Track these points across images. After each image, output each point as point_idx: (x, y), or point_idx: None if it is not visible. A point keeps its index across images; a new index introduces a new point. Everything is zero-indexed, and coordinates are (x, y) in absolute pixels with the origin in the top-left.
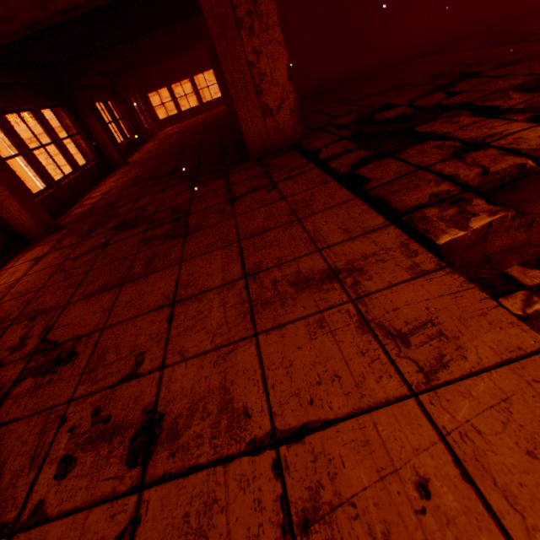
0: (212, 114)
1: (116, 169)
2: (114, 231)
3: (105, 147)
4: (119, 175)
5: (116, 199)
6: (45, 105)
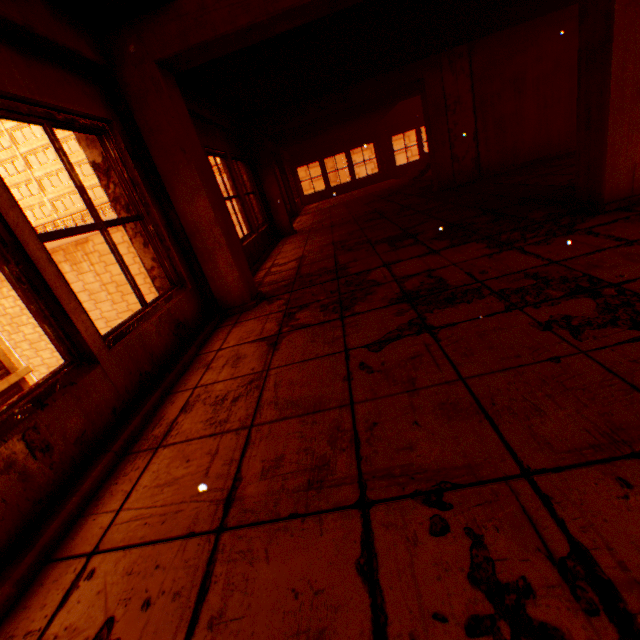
0: (370, 189)
1: (281, 237)
2: (406, 305)
3: (275, 210)
4: (296, 243)
5: (334, 265)
6: (233, 156)
